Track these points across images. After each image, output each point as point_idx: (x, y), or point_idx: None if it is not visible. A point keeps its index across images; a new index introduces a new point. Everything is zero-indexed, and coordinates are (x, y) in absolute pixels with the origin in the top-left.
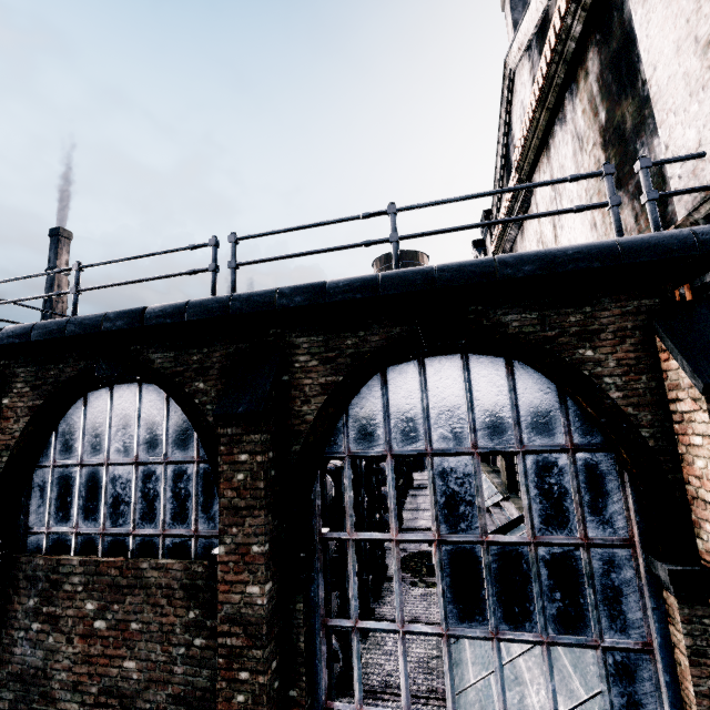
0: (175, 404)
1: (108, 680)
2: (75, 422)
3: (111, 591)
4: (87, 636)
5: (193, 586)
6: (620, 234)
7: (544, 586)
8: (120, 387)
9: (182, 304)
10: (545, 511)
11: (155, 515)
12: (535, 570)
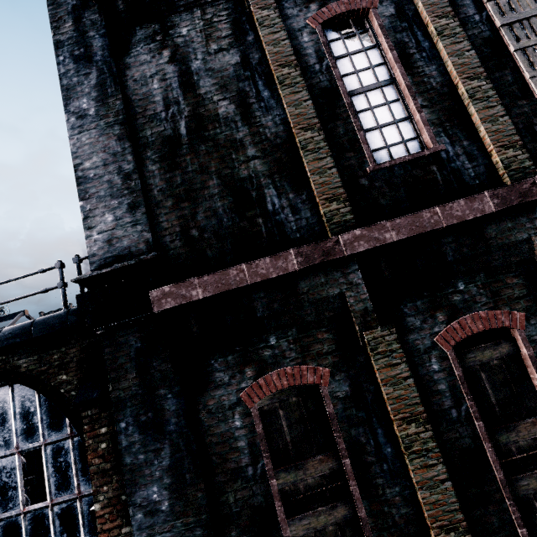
0: None
1: None
2: None
3: None
4: None
5: None
6: (63, 305)
7: (58, 532)
8: None
9: None
10: (58, 481)
11: None
12: (52, 523)
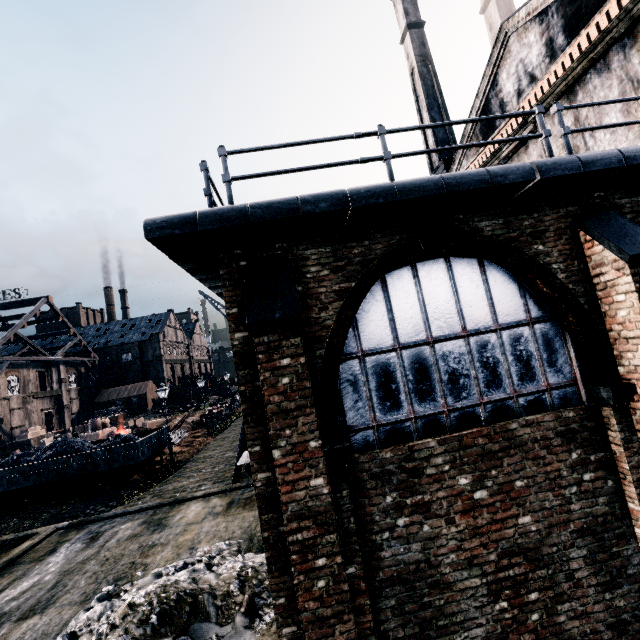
0: (493, 274)
1: (505, 543)
2: (378, 306)
3: (484, 460)
4: (468, 510)
5: (568, 430)
6: None
7: None
8: (424, 264)
9: (573, 157)
10: None
11: (501, 380)
12: None
